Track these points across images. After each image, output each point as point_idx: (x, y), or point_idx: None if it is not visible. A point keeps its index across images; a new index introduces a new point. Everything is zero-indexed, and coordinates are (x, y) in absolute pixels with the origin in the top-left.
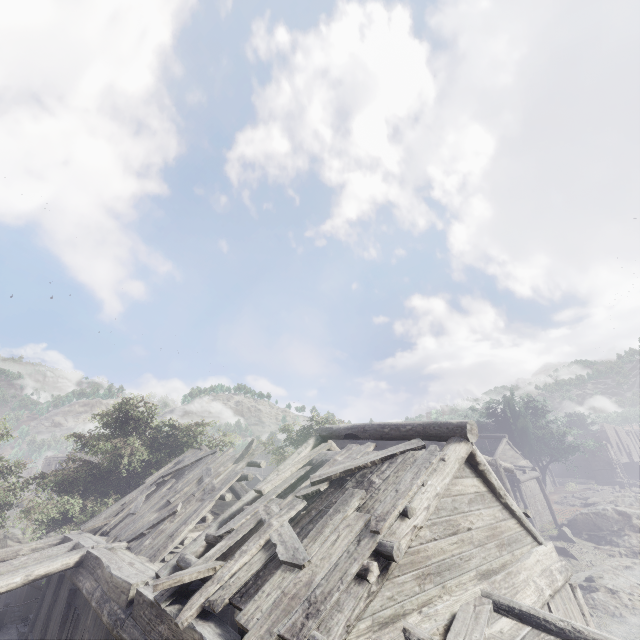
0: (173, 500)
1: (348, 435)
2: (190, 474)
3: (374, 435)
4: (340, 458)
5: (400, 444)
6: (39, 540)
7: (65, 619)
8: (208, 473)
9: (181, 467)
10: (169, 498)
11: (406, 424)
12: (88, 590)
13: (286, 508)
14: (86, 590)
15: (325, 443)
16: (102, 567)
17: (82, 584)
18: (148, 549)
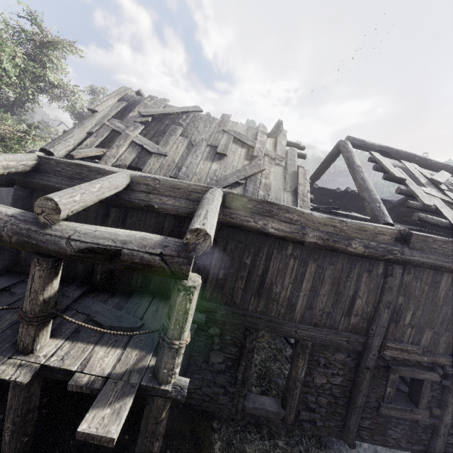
0: (227, 155)
1: (378, 151)
2: (201, 128)
3: (405, 158)
4: (414, 169)
5: (441, 171)
6: (2, 154)
7: (212, 251)
8: (244, 137)
9: (166, 113)
10: (221, 151)
11: (432, 160)
12: (285, 230)
13: (452, 196)
14: (278, 230)
15: (374, 152)
16: (297, 213)
17: (260, 224)
18: (274, 199)
